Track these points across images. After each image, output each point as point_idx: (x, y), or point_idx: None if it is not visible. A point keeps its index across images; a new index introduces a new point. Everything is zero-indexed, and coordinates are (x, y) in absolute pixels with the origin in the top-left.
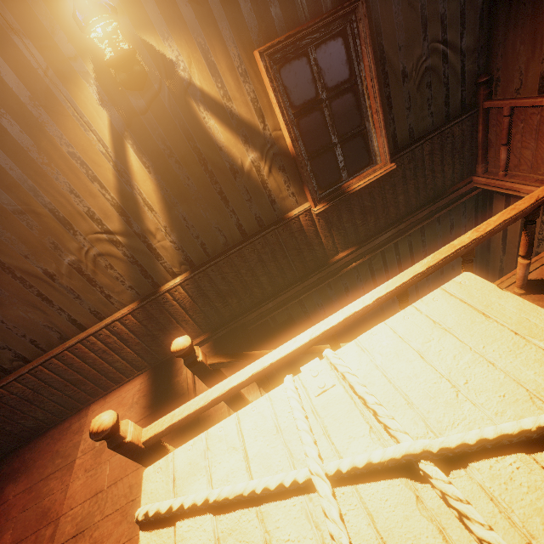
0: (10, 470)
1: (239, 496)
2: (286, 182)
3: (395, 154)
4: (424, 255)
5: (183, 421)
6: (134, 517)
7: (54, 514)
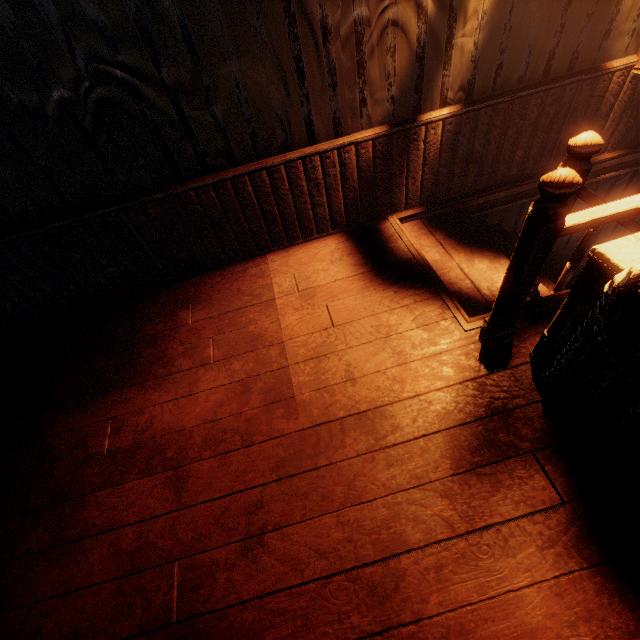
0: (174, 299)
1: None
2: None
3: None
4: None
5: (607, 219)
6: (629, 273)
7: (273, 339)
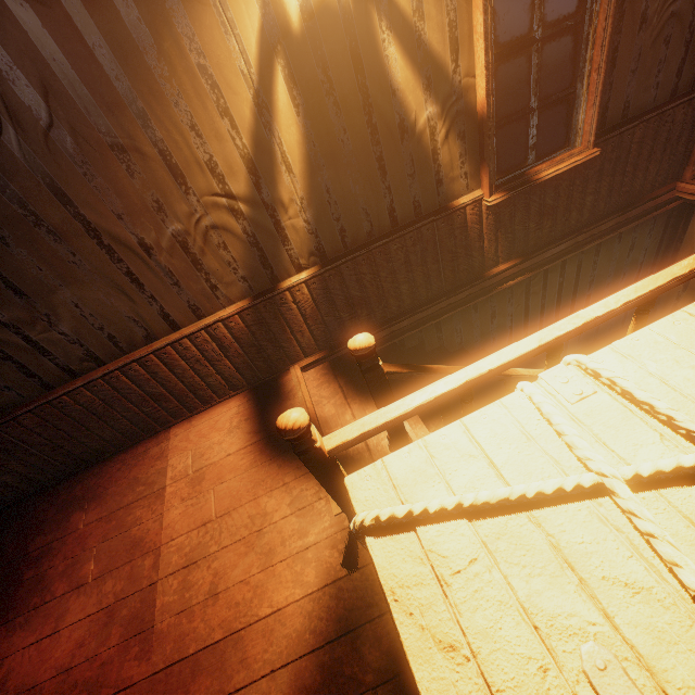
0: (72, 497)
1: (503, 501)
2: (462, 156)
3: (600, 136)
4: (590, 281)
5: (377, 430)
6: (354, 523)
7: (151, 544)
